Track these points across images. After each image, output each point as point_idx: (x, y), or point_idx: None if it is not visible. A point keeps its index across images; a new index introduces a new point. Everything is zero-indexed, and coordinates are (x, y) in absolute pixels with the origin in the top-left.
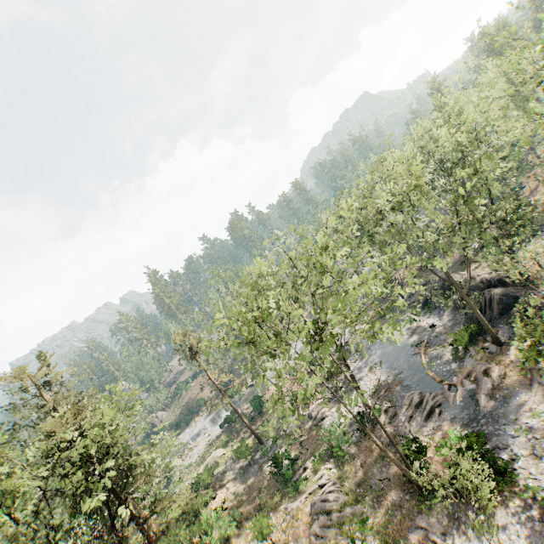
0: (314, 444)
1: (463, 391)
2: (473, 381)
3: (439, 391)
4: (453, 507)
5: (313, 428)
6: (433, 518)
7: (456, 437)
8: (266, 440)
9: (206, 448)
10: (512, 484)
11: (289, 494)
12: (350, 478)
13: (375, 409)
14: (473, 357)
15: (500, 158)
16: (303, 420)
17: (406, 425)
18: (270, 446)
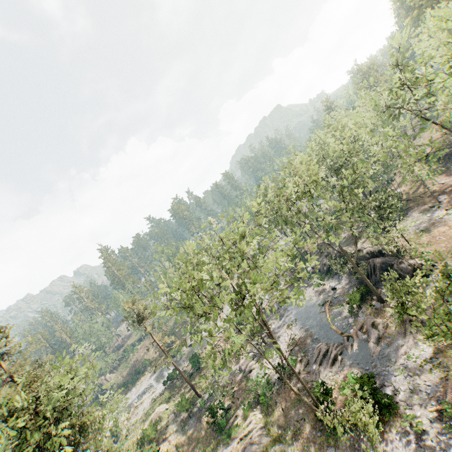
0: (243, 393)
1: (358, 341)
2: (365, 332)
3: (340, 342)
4: (353, 438)
5: (243, 380)
6: (339, 450)
7: (353, 379)
8: (203, 393)
9: (151, 405)
10: (395, 415)
11: (223, 440)
12: (274, 422)
13: (292, 359)
14: (364, 313)
15: (373, 161)
16: (235, 373)
17: (316, 372)
18: (207, 399)
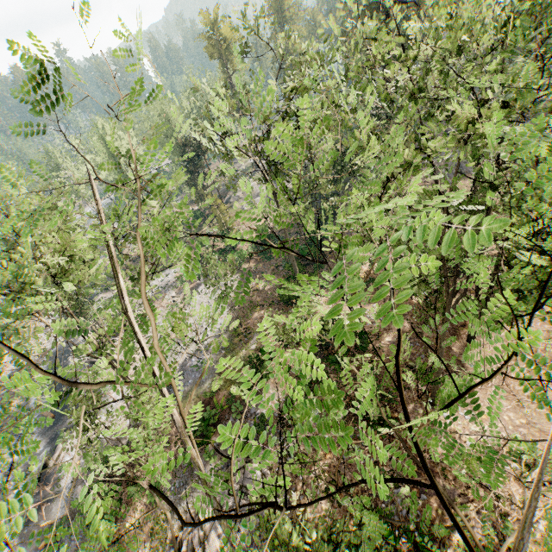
0: None
1: None
2: None
3: None
4: None
5: None
6: None
7: None
8: None
9: None
10: None
11: None
12: None
13: None
14: None
15: None
16: None
17: None
18: None
